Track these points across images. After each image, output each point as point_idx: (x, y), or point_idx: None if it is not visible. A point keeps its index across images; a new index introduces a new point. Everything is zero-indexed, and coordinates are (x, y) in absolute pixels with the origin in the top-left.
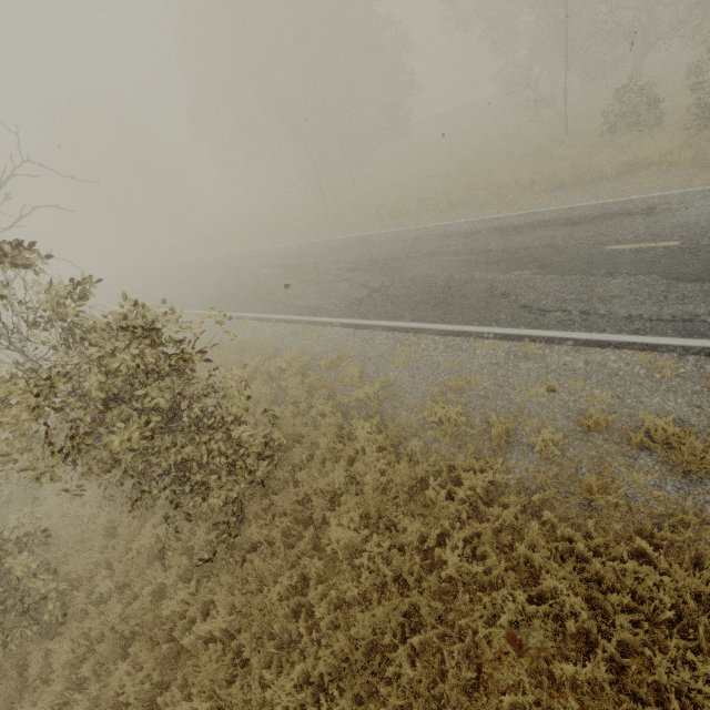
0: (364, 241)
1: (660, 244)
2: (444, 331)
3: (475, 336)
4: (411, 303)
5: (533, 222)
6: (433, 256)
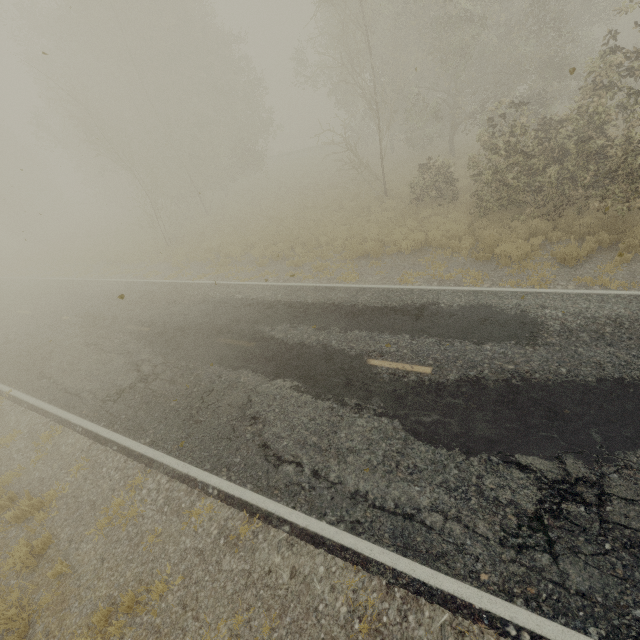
0: (176, 293)
1: (415, 368)
2: (173, 471)
3: (200, 489)
4: (164, 410)
5: (324, 302)
6: (219, 334)
